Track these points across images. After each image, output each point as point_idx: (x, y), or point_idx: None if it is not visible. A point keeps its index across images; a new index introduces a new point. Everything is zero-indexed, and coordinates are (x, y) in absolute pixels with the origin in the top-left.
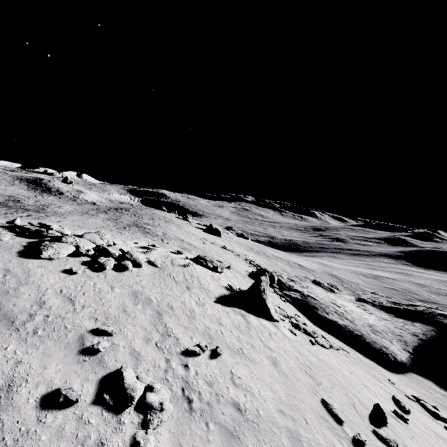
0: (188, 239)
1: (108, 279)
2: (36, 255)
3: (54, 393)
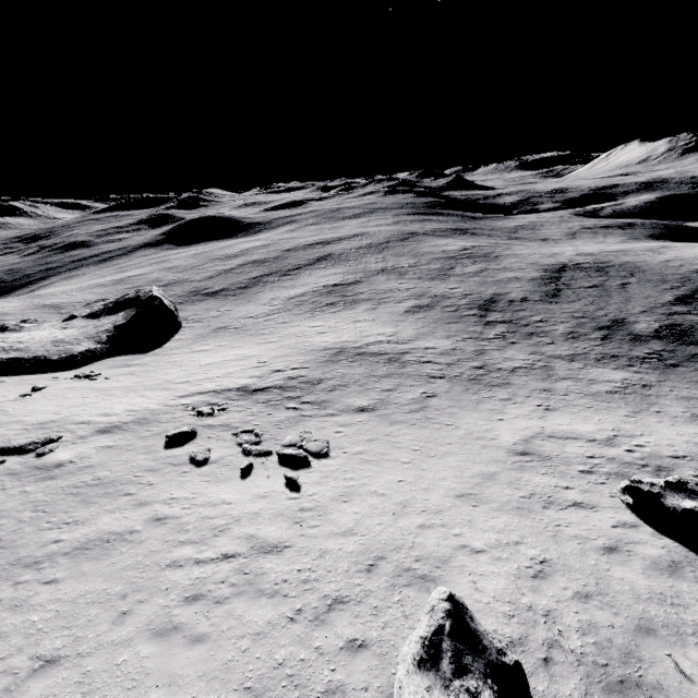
0: None
1: None
2: None
3: None
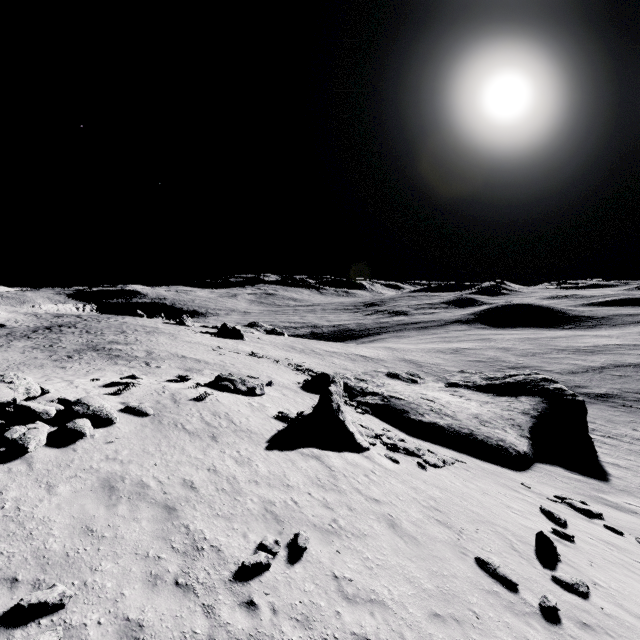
0: (194, 354)
1: (38, 469)
2: None
3: None
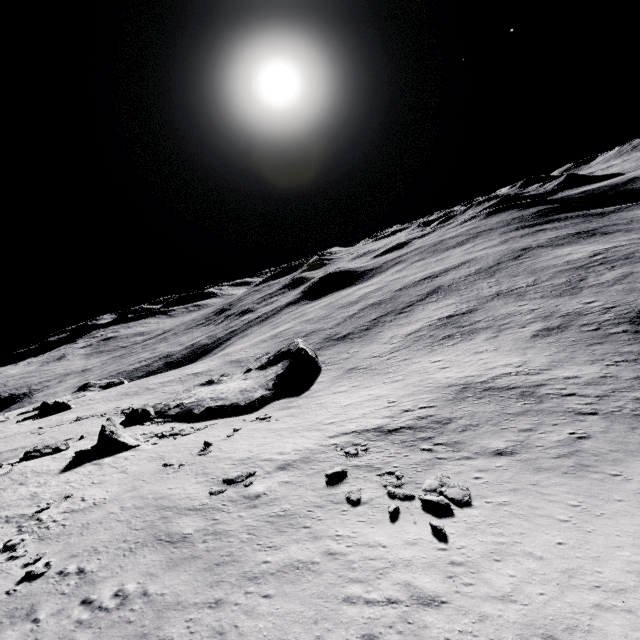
0: (10, 446)
1: None
2: None
3: None
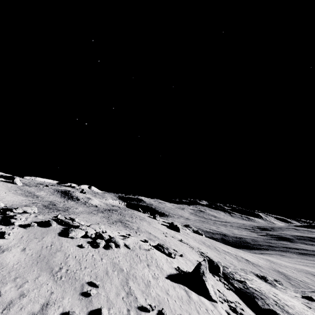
0: (154, 233)
1: (100, 253)
2: (66, 235)
3: (66, 313)
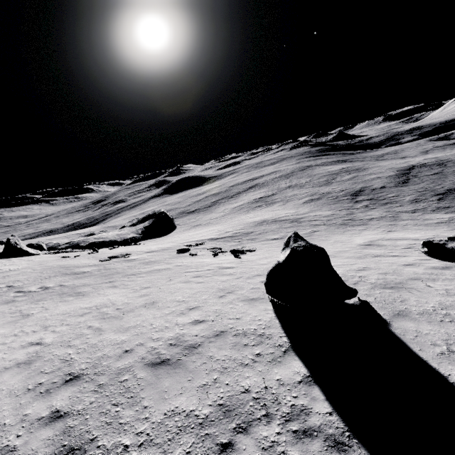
0: None
1: None
2: None
3: None
